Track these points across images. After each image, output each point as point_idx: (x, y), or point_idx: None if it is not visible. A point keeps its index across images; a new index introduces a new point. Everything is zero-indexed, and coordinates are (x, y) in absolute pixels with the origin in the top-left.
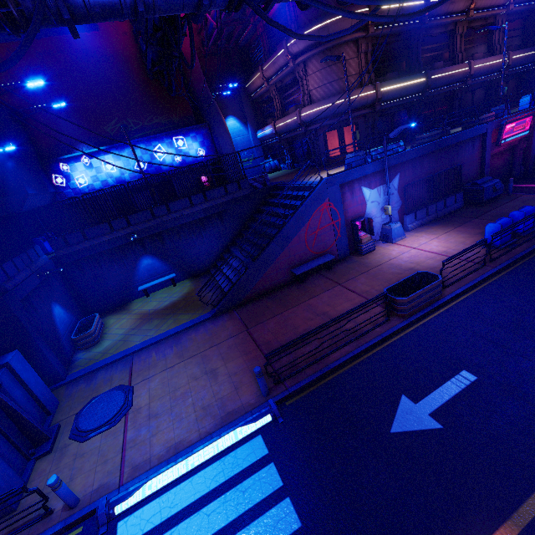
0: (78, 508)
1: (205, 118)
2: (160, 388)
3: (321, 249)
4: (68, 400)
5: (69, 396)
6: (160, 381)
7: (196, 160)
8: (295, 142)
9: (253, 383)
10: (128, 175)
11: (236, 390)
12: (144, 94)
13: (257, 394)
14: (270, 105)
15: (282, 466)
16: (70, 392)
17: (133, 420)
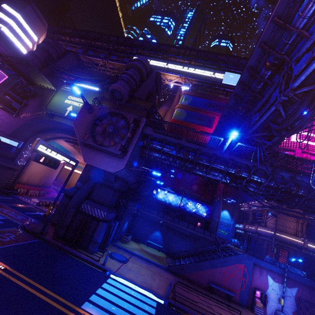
0: (104, 266)
1: (213, 204)
2: (136, 267)
3: (230, 287)
4: (111, 248)
5: (112, 247)
6: (137, 266)
7: (200, 215)
8: (252, 239)
9: (165, 292)
10: (174, 204)
11: (158, 288)
12: (197, 186)
13: (163, 294)
14: (247, 217)
15: (157, 312)
16: (112, 247)
17: (125, 265)
